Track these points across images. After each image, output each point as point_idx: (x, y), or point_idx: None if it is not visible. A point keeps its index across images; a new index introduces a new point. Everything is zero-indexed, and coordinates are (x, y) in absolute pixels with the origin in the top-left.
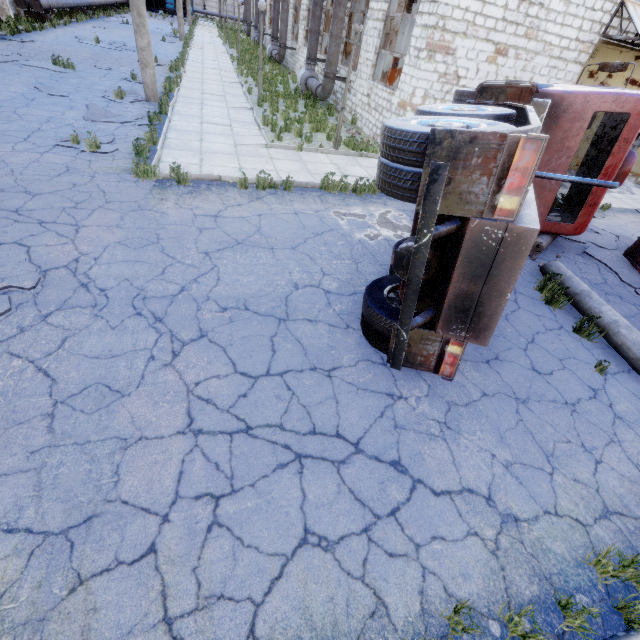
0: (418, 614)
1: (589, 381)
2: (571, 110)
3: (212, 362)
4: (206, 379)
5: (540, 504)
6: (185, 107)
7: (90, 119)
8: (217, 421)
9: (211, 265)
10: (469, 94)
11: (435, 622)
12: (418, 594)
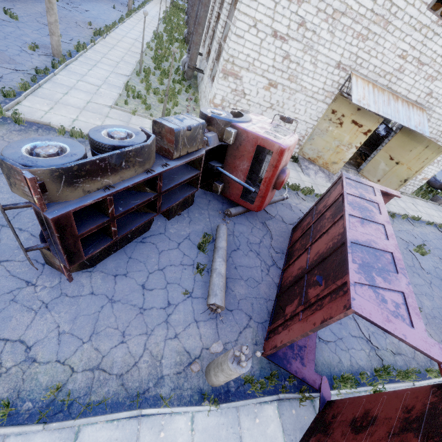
0: None
1: (172, 299)
2: (247, 140)
3: None
4: None
5: (58, 356)
6: (78, 66)
7: None
8: None
9: None
10: (202, 114)
11: None
12: None
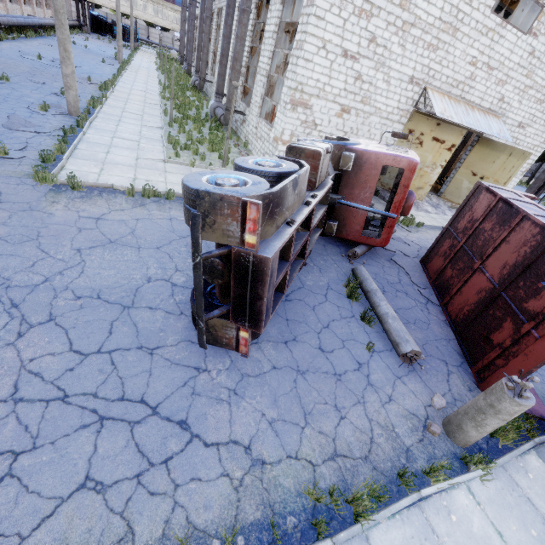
0: (158, 538)
1: (358, 357)
2: (369, 162)
3: (52, 342)
4: (41, 356)
5: (286, 451)
6: (103, 122)
7: (9, 127)
8: (39, 391)
9: (79, 260)
10: None
11: (170, 543)
12: (164, 523)
